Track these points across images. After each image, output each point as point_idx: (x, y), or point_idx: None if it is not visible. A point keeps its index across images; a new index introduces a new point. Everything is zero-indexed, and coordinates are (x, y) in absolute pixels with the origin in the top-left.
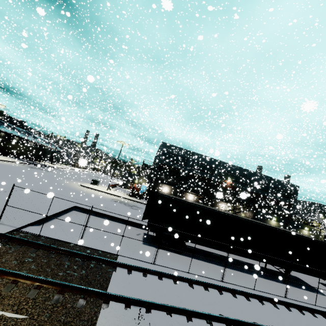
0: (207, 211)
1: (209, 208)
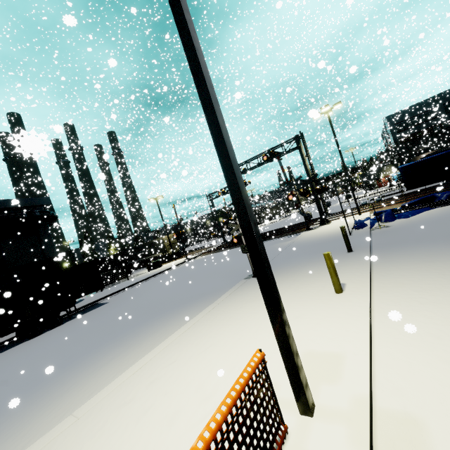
0: None
1: None
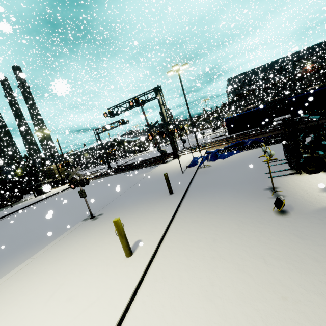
0: (276, 101)
1: (277, 99)
